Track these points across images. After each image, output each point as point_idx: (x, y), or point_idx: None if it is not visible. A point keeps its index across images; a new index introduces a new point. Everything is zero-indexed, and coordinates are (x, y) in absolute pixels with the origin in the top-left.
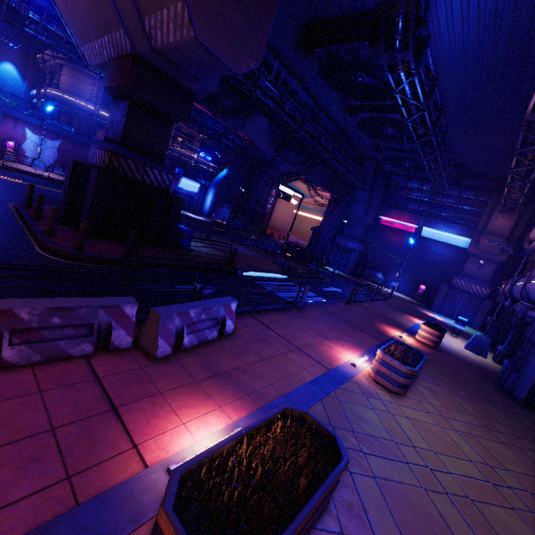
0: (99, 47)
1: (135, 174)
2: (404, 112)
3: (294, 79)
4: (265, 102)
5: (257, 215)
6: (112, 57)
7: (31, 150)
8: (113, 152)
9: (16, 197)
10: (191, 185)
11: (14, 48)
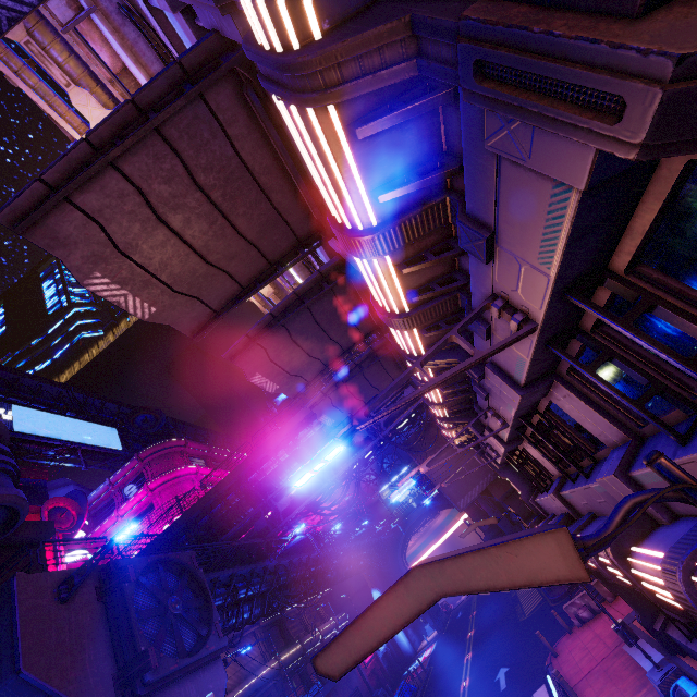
0: (479, 486)
1: None
2: None
3: None
4: None
5: None
6: (490, 482)
7: None
8: None
9: (538, 620)
10: None
11: None
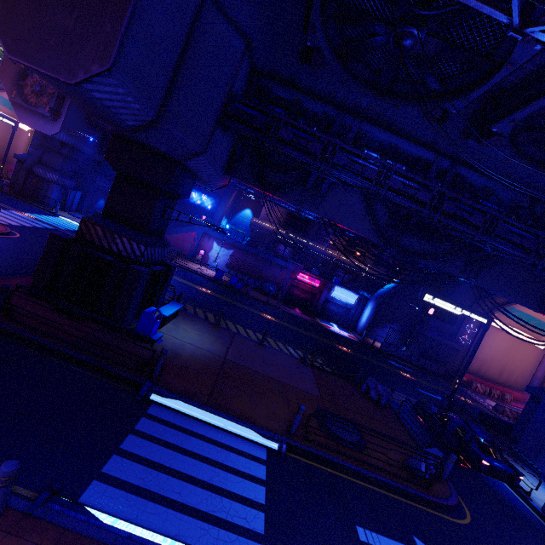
0: None
1: (103, 241)
2: (475, 5)
3: (383, 129)
4: (299, 158)
5: (437, 346)
6: None
7: (213, 256)
8: (84, 219)
9: None
10: (346, 295)
11: (254, 200)
